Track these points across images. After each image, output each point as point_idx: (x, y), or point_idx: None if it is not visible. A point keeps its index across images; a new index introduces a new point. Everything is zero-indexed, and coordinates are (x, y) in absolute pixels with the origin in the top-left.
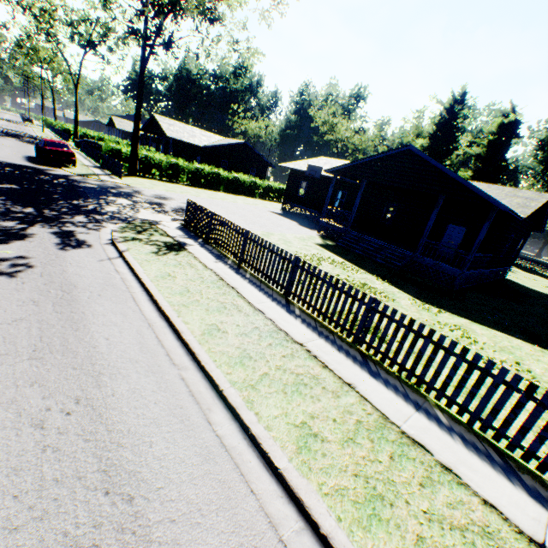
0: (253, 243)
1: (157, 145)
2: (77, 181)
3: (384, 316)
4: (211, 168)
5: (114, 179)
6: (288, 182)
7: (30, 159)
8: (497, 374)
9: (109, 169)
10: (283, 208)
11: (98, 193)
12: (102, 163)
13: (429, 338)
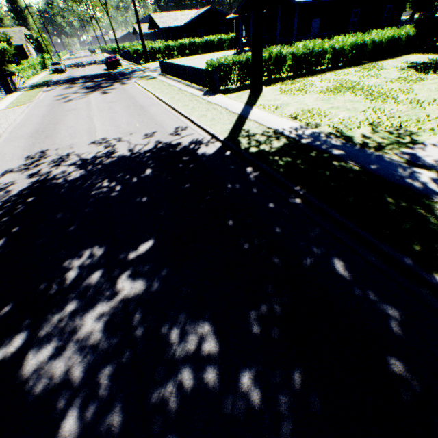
0: (173, 67)
1: (162, 36)
2: (124, 72)
3: (191, 71)
4: (188, 40)
5: (138, 67)
6: (235, 30)
7: (105, 71)
8: (201, 71)
9: (136, 63)
10: (238, 51)
11: (131, 73)
12: (133, 61)
13: (195, 71)
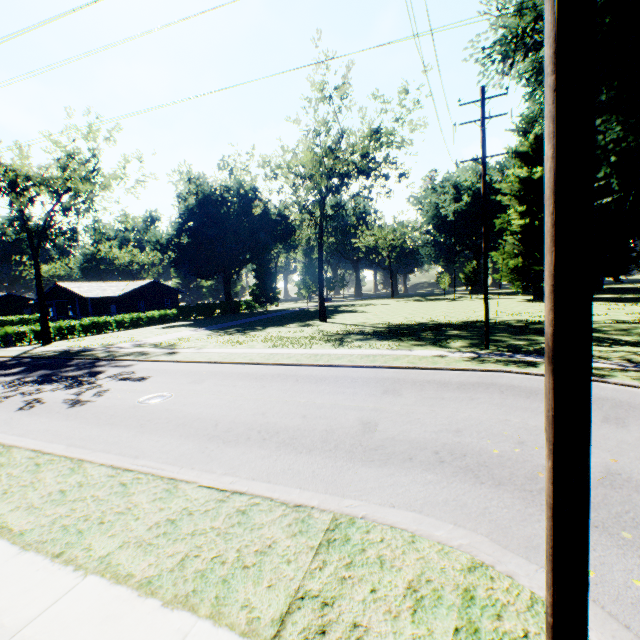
0: None
1: None
2: None
3: None
4: None
5: None
6: None
7: None
8: None
9: None
10: None
11: None
12: None
13: None
